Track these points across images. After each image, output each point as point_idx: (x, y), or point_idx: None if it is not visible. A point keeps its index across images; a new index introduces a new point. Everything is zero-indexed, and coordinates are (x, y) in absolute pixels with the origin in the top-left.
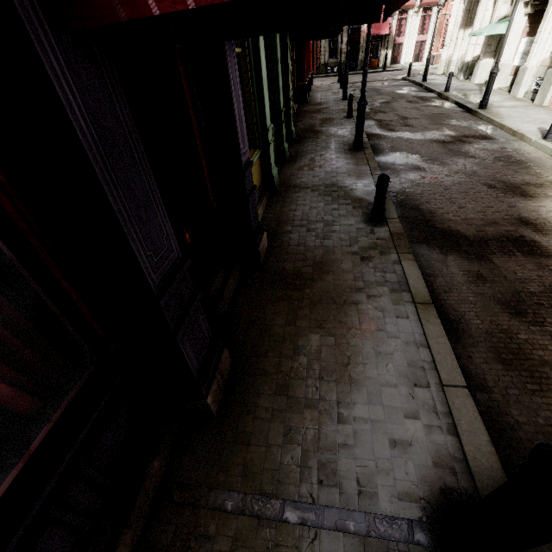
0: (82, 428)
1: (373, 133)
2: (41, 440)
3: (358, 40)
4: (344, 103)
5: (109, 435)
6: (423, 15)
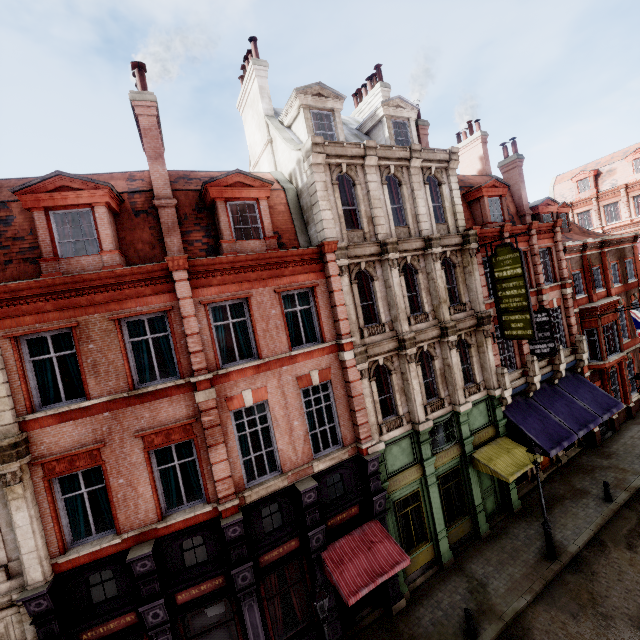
0: (304, 632)
1: (604, 539)
2: (299, 629)
3: None
4: (639, 466)
5: (307, 638)
6: None
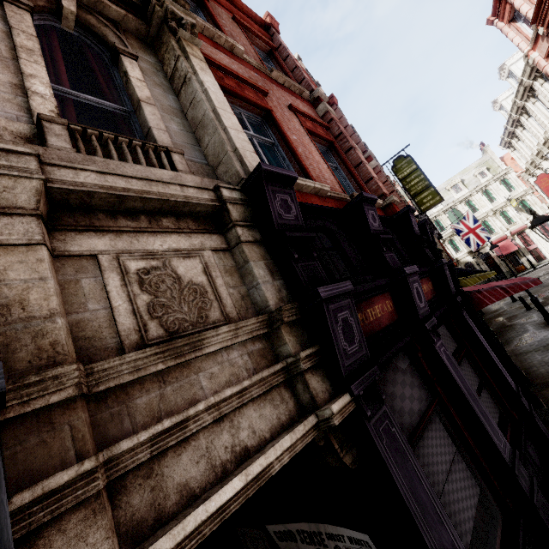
0: None
1: None
2: None
3: (493, 262)
4: (516, 303)
5: None
6: (540, 227)
